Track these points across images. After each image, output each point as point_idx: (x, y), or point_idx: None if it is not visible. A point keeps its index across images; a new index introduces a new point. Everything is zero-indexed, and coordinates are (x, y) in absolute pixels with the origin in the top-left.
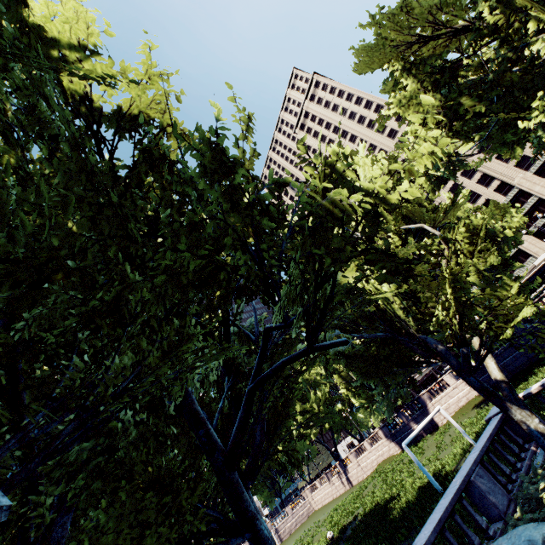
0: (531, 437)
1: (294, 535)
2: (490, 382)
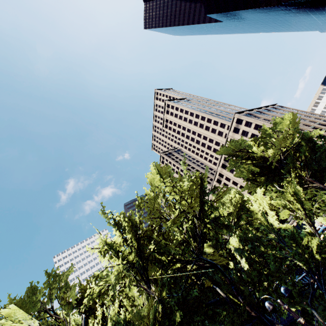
0: None
1: None
2: (281, 323)
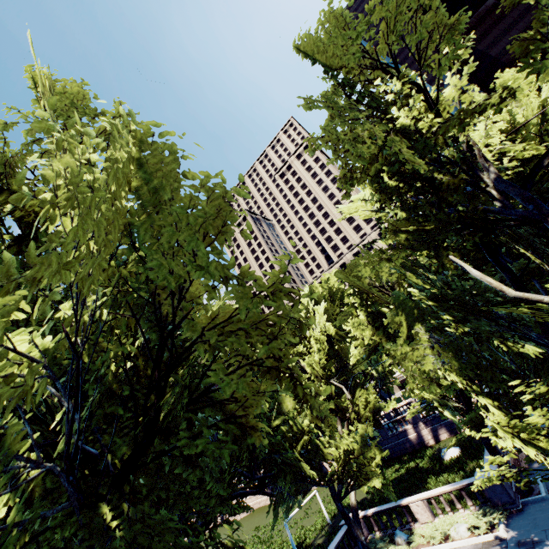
0: (358, 547)
1: None
2: None
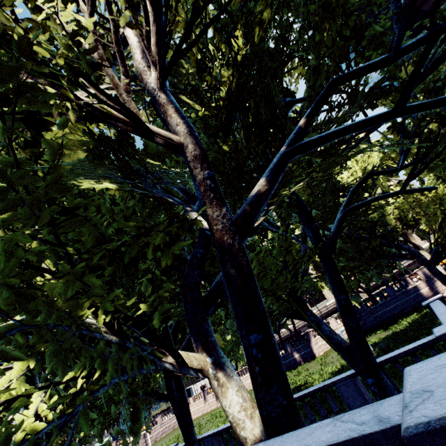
0: None
1: (161, 440)
2: (362, 328)
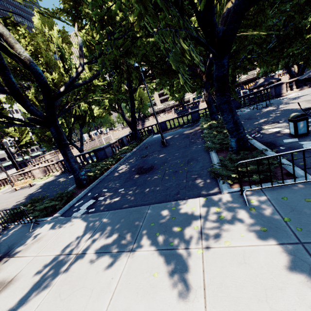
0: None
1: None
2: None
